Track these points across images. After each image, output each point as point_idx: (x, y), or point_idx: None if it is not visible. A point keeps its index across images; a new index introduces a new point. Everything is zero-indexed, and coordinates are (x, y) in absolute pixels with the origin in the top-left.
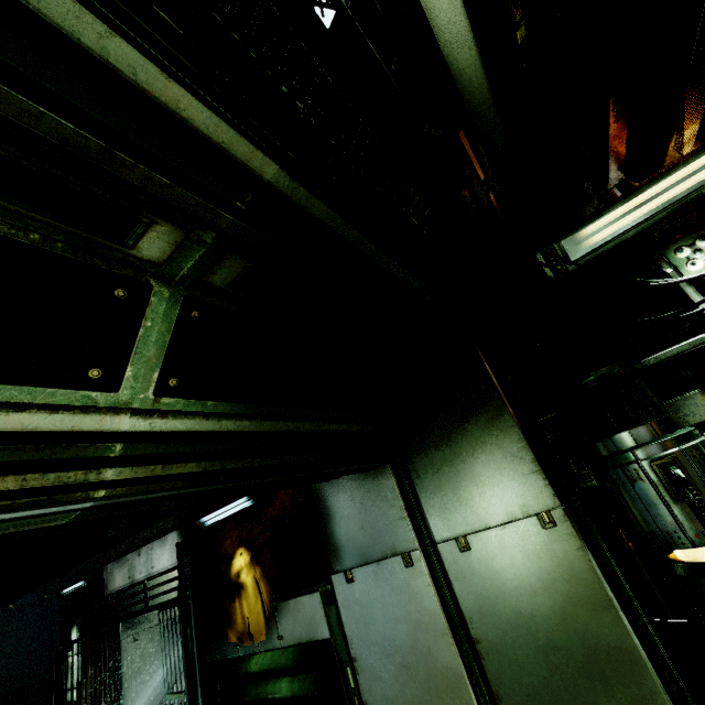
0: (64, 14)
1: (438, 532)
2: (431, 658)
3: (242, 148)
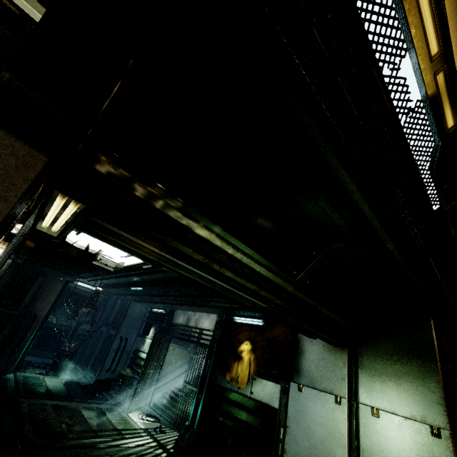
0: (369, 215)
1: (362, 398)
2: (331, 452)
3: (386, 239)
